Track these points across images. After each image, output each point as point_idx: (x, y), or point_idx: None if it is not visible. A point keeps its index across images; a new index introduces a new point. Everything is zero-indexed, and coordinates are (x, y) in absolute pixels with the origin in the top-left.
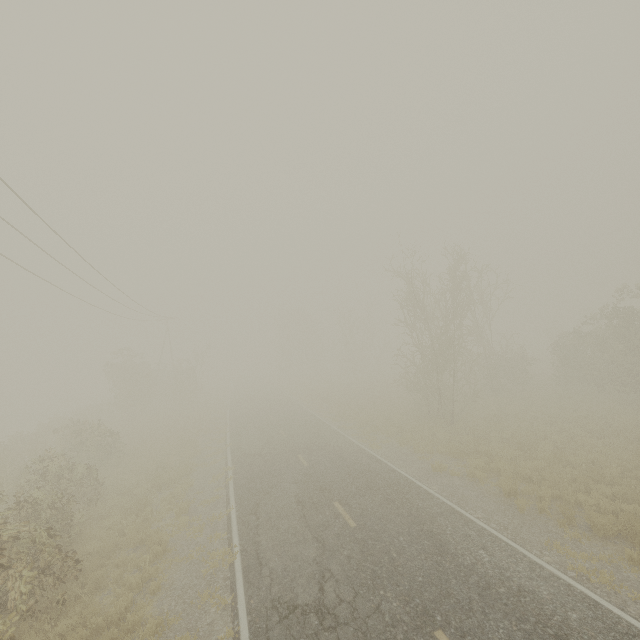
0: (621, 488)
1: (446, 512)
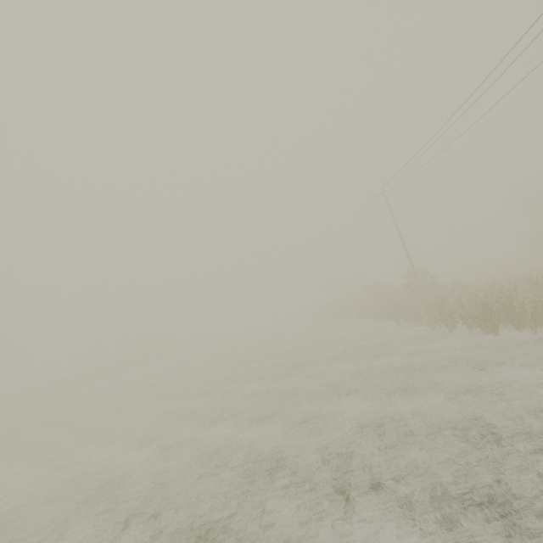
0: None
1: None
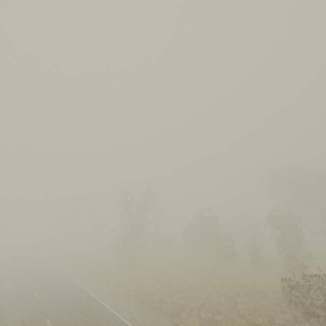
0: (183, 293)
1: (108, 315)
